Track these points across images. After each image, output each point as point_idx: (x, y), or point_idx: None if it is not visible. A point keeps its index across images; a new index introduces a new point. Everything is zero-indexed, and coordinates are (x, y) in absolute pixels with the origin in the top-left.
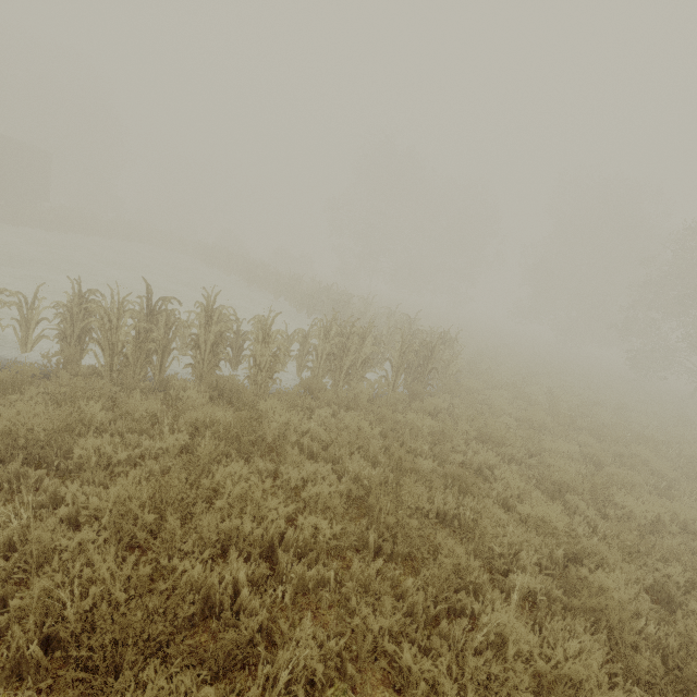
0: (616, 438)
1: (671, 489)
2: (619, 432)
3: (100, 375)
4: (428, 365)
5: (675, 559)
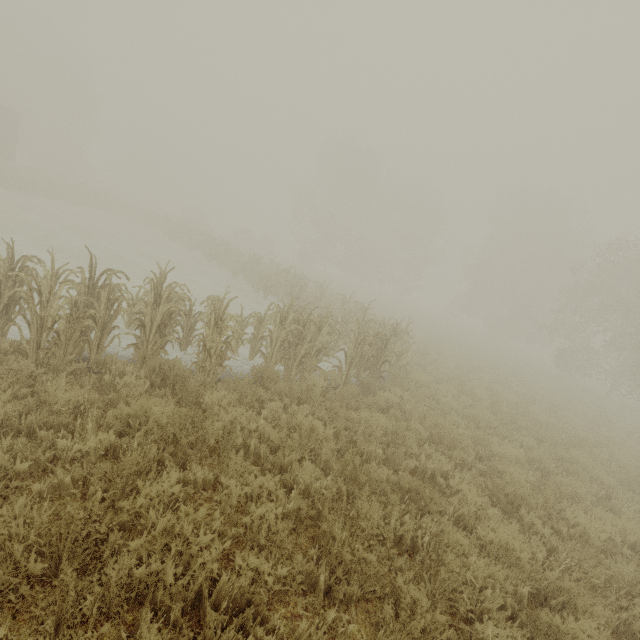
0: (556, 440)
1: (608, 497)
2: (558, 435)
3: (25, 352)
4: (381, 357)
5: (637, 593)
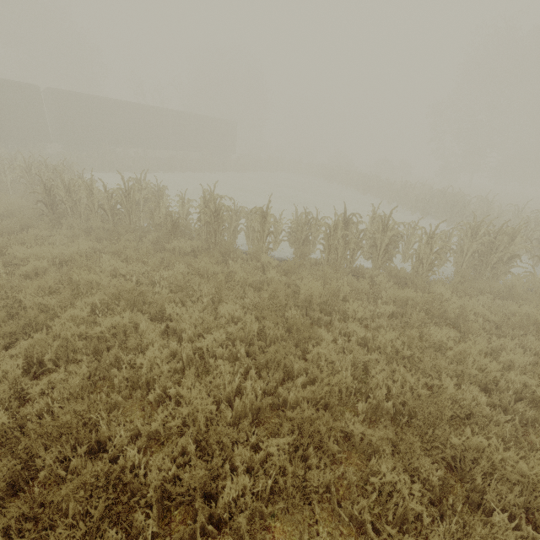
0: None
1: None
2: None
3: (321, 264)
4: None
5: None
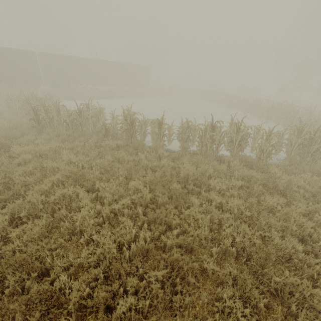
0: None
1: None
2: None
3: (197, 154)
4: None
5: None
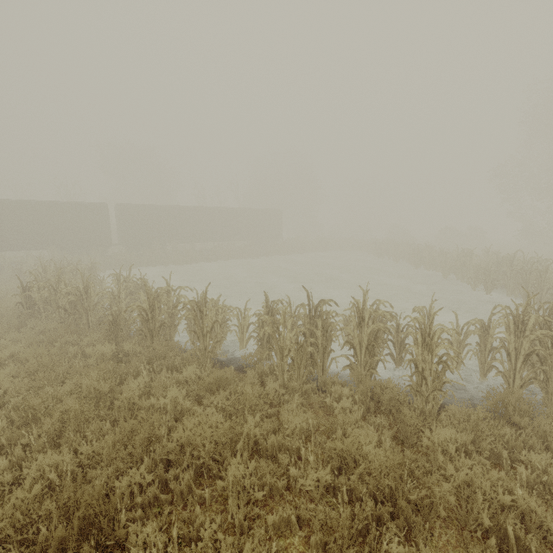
0: None
1: None
2: None
3: (276, 373)
4: None
5: None
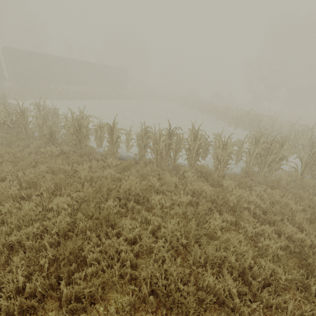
0: None
1: None
2: None
3: (153, 162)
4: None
5: None
